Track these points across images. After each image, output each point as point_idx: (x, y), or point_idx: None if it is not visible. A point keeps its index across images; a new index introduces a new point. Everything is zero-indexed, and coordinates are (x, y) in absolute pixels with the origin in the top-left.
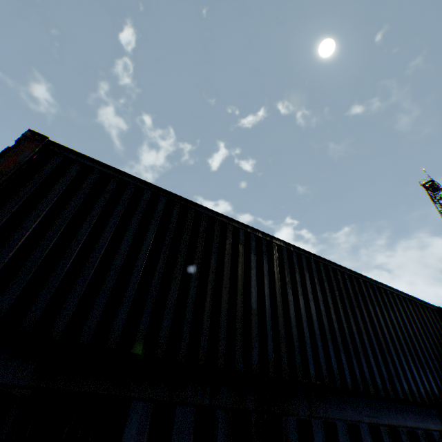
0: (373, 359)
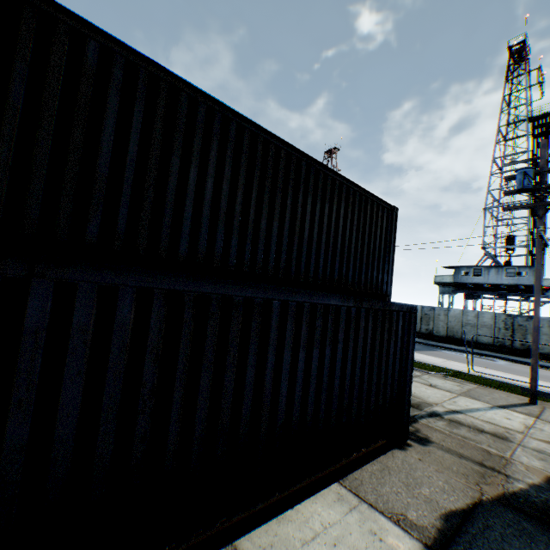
0: (275, 246)
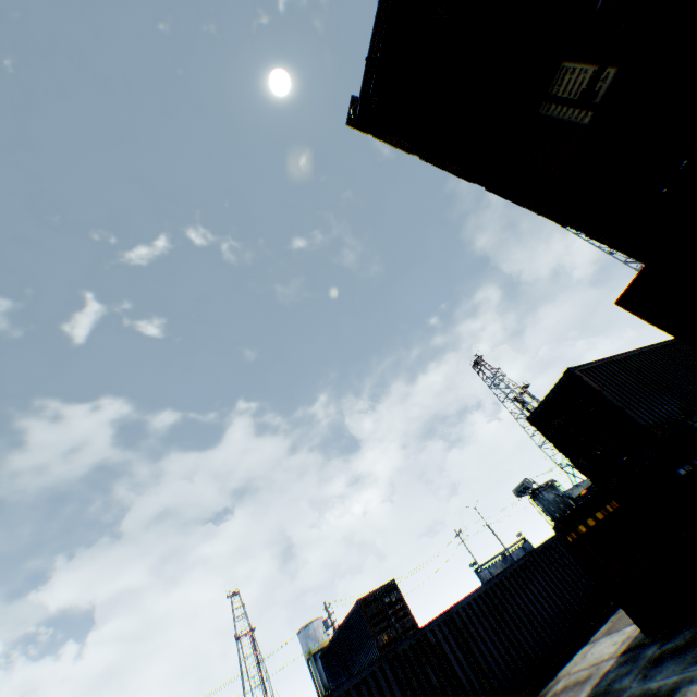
0: None
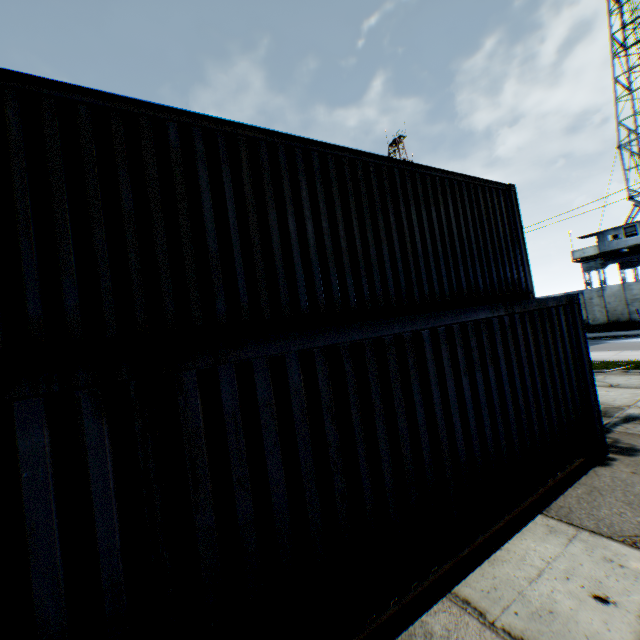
0: (391, 272)
